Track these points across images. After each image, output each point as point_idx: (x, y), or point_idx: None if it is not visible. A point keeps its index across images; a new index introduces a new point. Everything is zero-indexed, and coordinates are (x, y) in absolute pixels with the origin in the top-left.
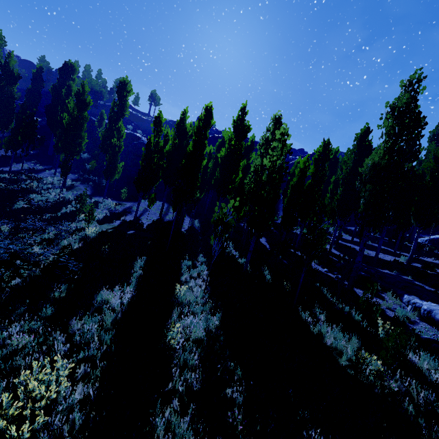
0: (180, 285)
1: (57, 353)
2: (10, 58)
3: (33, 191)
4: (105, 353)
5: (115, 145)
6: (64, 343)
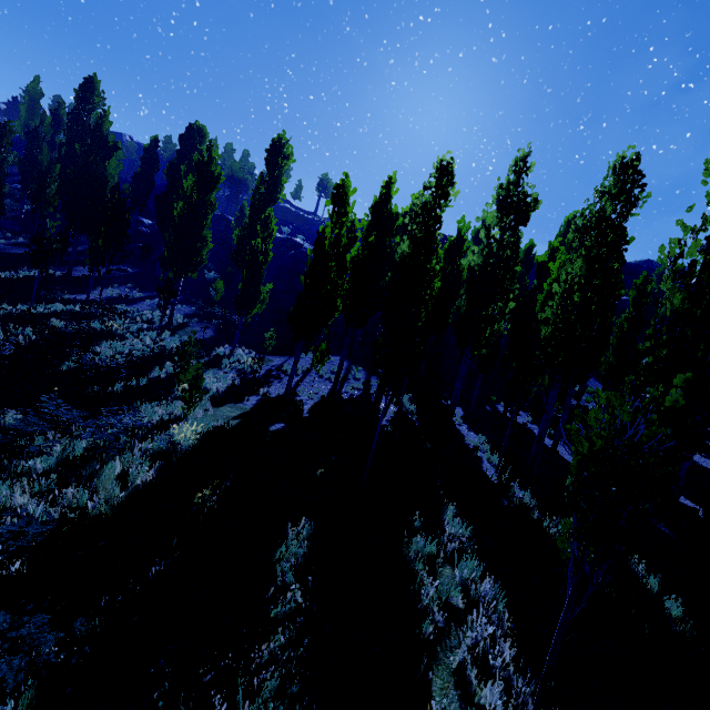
0: (426, 672)
1: None
2: (104, 118)
3: (112, 334)
4: None
5: (258, 251)
6: None
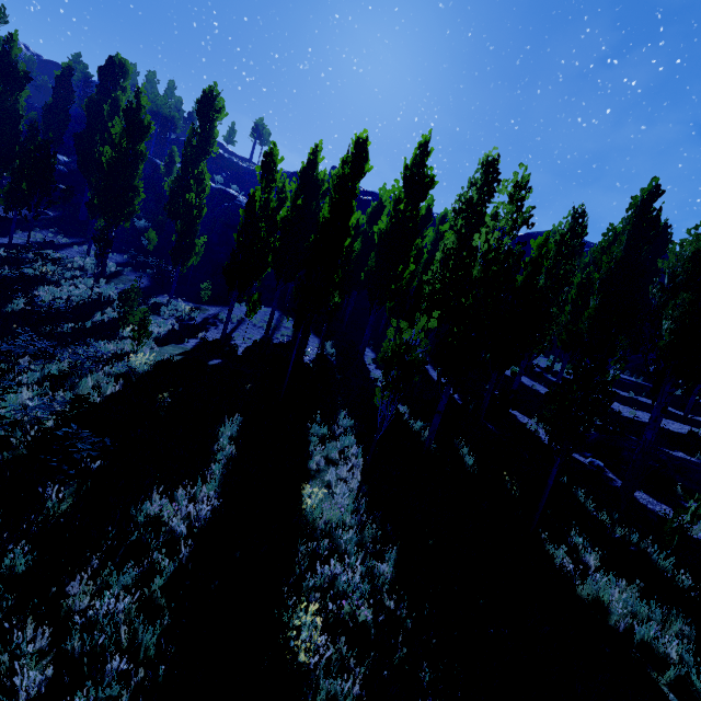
0: (308, 480)
1: (21, 692)
2: (12, 43)
3: (47, 280)
4: (143, 679)
5: (192, 205)
6: (46, 653)
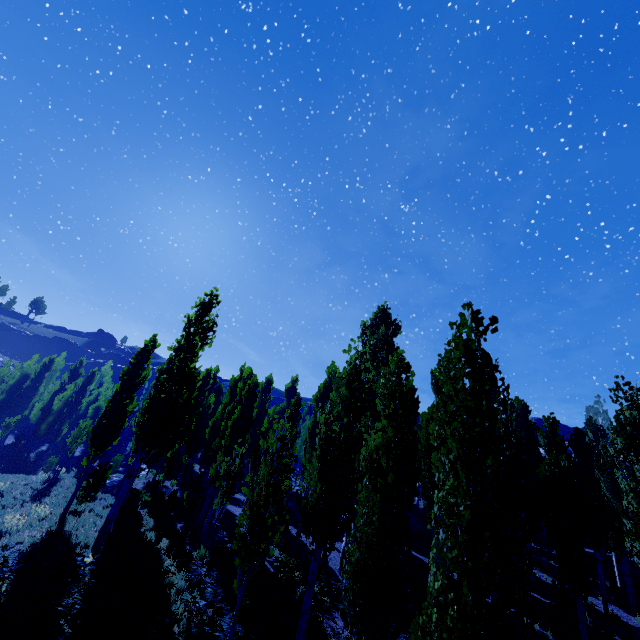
0: None
1: None
2: None
3: None
4: None
5: None
6: None
